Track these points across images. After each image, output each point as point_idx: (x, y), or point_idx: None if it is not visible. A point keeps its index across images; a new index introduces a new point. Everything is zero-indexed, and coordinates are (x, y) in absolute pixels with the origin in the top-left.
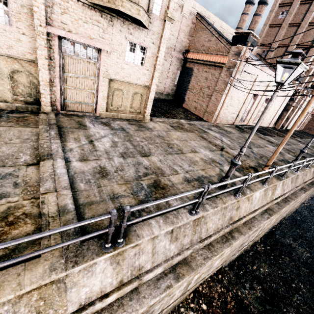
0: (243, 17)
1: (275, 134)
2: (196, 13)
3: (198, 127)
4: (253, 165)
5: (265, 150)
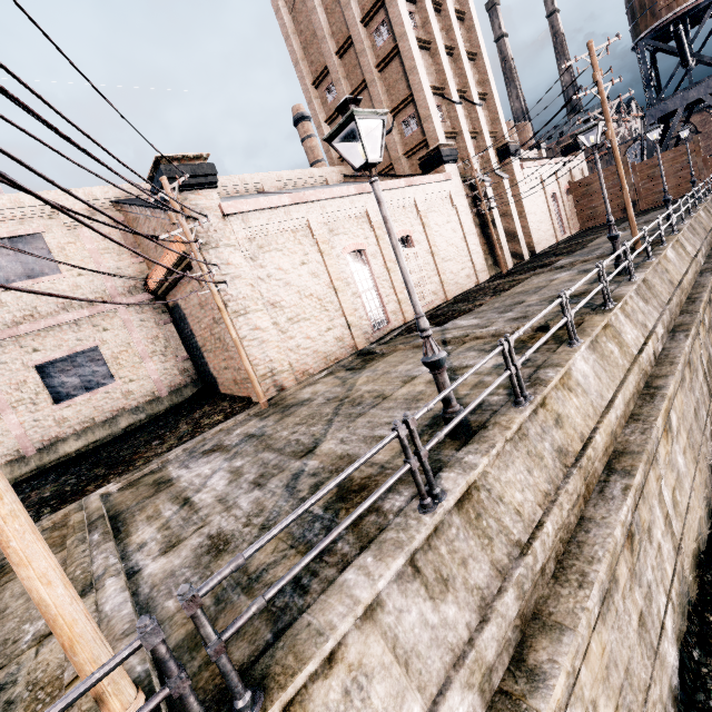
0: (307, 145)
1: (487, 295)
2: (110, 202)
3: (158, 477)
4: (82, 710)
5: (386, 408)
